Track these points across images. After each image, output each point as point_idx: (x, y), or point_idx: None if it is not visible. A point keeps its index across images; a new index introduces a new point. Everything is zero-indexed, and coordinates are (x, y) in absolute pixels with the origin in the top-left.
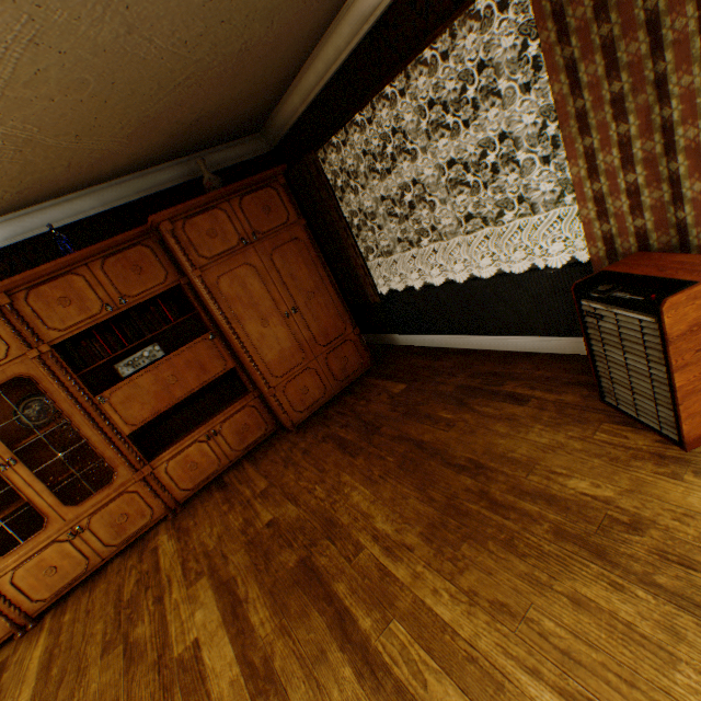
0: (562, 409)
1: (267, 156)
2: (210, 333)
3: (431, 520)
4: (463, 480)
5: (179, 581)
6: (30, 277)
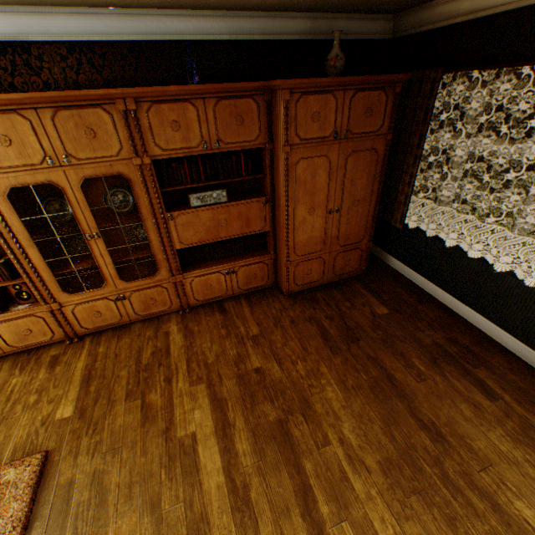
0: (526, 428)
1: (384, 42)
2: (266, 198)
3: (389, 456)
4: (423, 438)
5: (184, 374)
6: (157, 93)
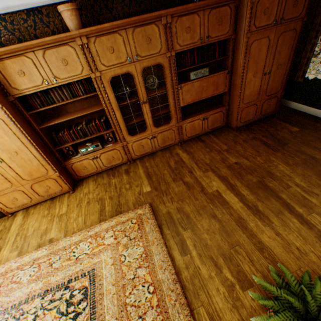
0: None
1: None
2: (228, 71)
3: None
4: None
5: (197, 169)
6: (183, 10)
